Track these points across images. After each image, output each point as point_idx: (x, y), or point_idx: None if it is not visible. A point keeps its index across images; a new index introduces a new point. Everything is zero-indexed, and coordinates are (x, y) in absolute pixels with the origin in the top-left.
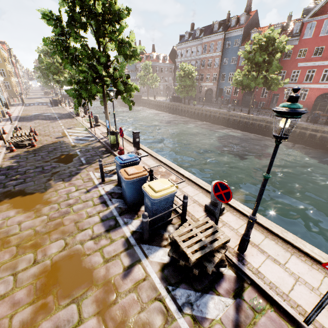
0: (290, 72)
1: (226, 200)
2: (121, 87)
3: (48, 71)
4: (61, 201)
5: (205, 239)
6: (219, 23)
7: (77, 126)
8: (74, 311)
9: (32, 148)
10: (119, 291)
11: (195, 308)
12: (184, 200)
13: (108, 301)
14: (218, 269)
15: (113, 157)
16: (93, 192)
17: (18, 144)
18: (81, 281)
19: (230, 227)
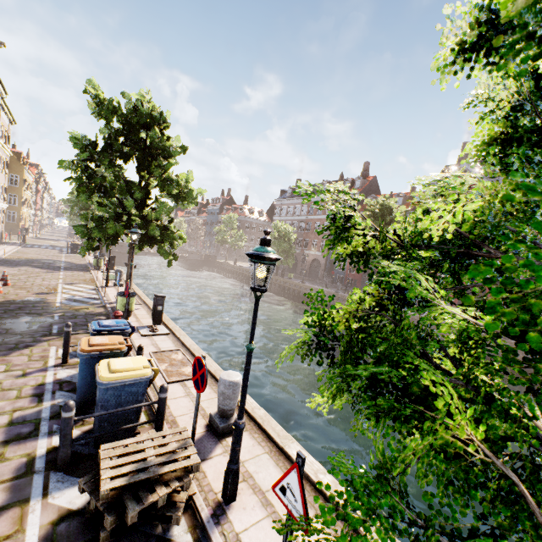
0: None
1: (201, 387)
2: (154, 232)
3: (76, 204)
4: None
5: (154, 458)
6: (329, 183)
7: (86, 282)
8: None
9: None
10: None
11: None
12: (160, 394)
13: None
14: (166, 531)
15: None
16: (31, 378)
17: None
18: None
19: None
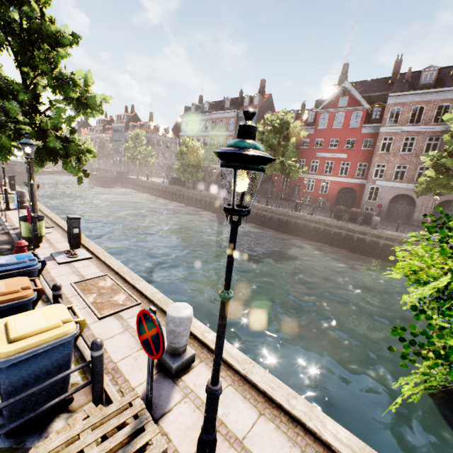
0: (309, 162)
1: (155, 352)
2: (54, 144)
3: None
4: None
5: None
6: (230, 100)
7: None
8: None
9: None
10: None
11: None
12: (93, 353)
13: None
14: None
15: None
16: None
17: None
18: None
19: (196, 400)
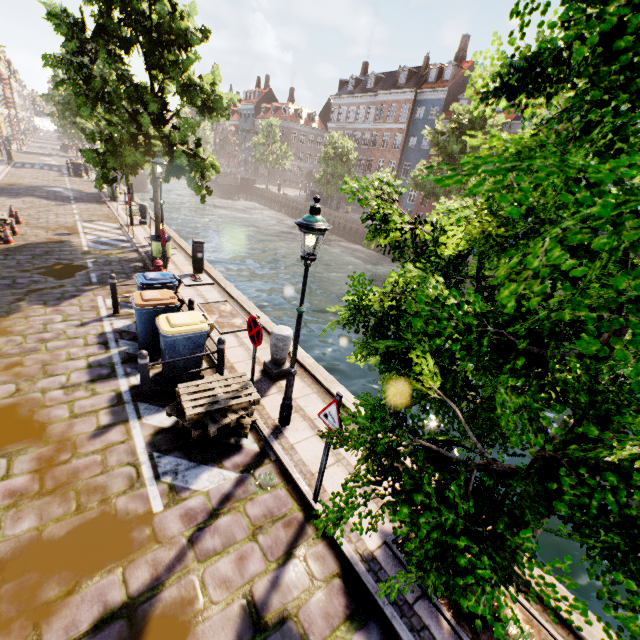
0: None
1: (257, 342)
2: (181, 161)
3: (66, 108)
4: (30, 333)
5: (223, 395)
6: (408, 71)
7: (106, 219)
8: (2, 466)
9: (4, 245)
10: (79, 451)
11: (180, 478)
12: (219, 346)
13: (57, 460)
14: (238, 442)
15: None
16: (91, 327)
17: None
18: (25, 435)
19: None
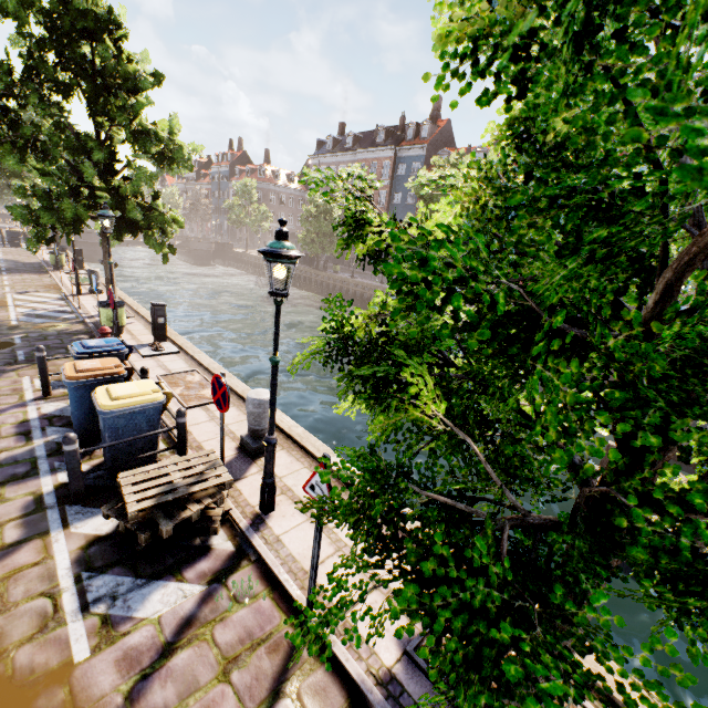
0: None
1: (224, 407)
2: (135, 214)
3: None
4: None
5: (182, 481)
6: (386, 130)
7: (46, 289)
8: None
9: None
10: None
11: (119, 604)
12: (178, 419)
13: None
14: (205, 542)
15: None
16: (8, 415)
17: None
18: None
19: None
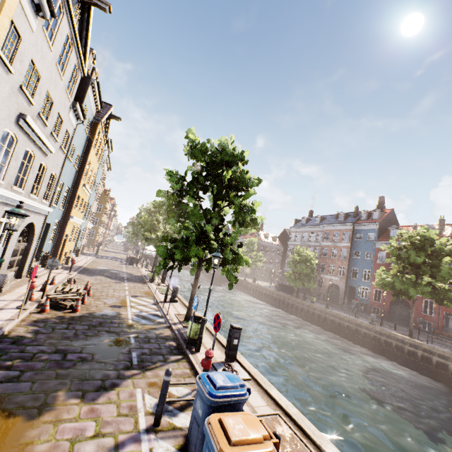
0: None
1: None
2: (228, 256)
3: (143, 226)
4: None
5: None
6: (344, 214)
7: (146, 295)
8: None
9: (71, 313)
10: None
11: None
12: None
13: None
14: None
15: (185, 365)
16: None
17: (57, 302)
18: None
19: None
